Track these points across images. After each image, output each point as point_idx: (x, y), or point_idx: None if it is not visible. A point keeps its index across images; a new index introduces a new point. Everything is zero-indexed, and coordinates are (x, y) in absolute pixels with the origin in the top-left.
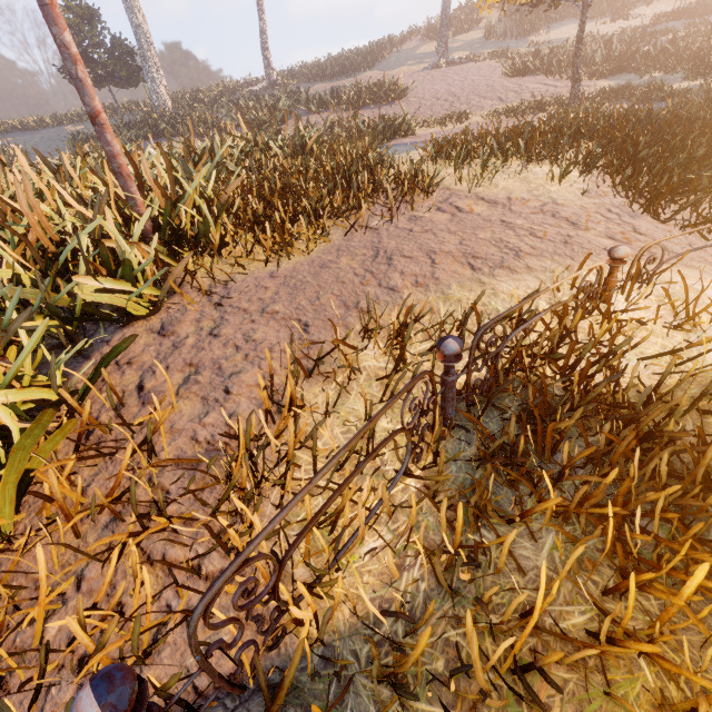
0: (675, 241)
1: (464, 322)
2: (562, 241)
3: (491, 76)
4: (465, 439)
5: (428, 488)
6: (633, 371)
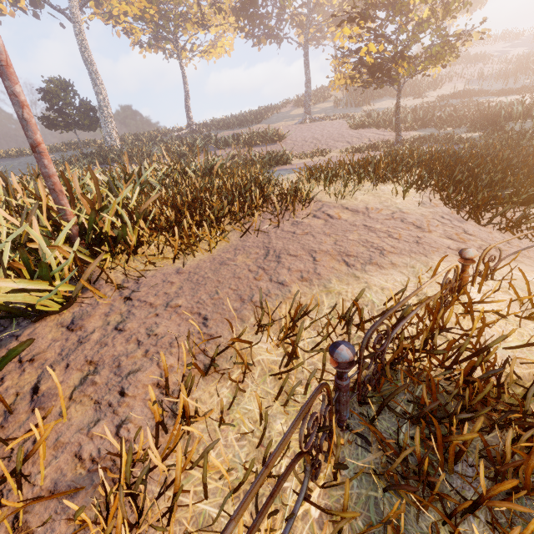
0: (497, 240)
1: (348, 317)
2: (414, 242)
3: (340, 128)
4: (361, 442)
5: (332, 521)
6: (511, 366)
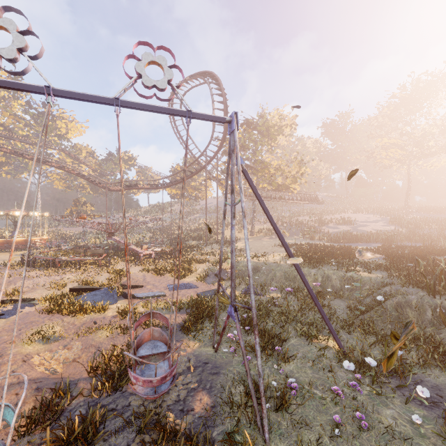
0: None
1: None
2: None
3: None
4: None
5: None
6: None
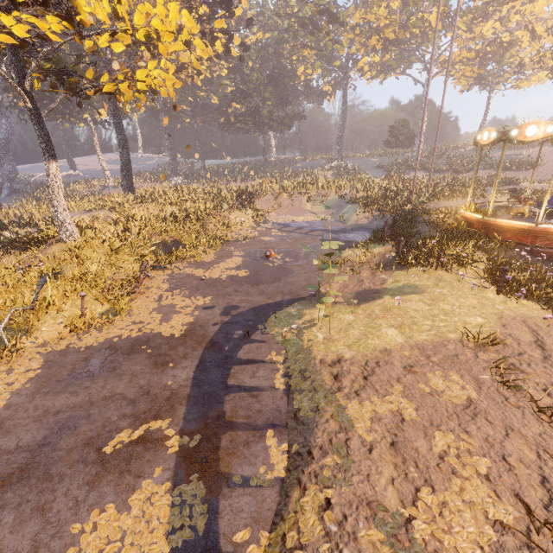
0: None
1: None
2: None
3: None
4: None
5: None
6: None
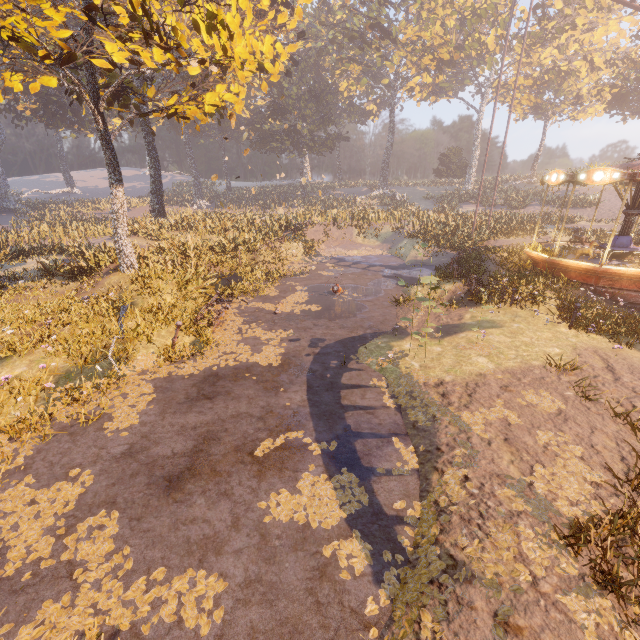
0: None
1: None
2: None
3: None
4: None
5: None
6: None
